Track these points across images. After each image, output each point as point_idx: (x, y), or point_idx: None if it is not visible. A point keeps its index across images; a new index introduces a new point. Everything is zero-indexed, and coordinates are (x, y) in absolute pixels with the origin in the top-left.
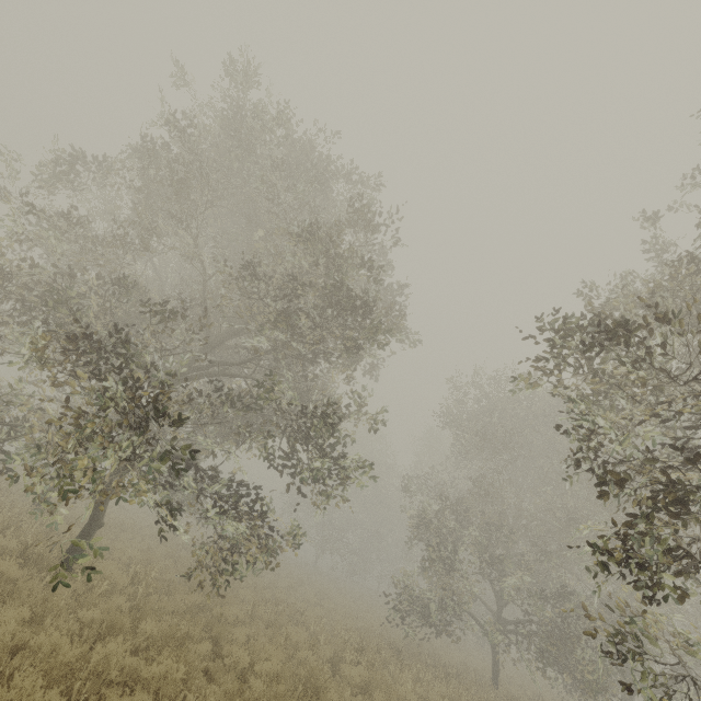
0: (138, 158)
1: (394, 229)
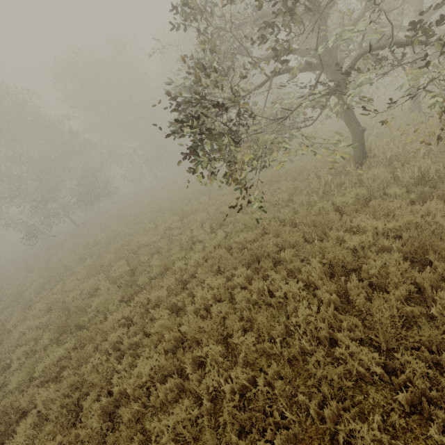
0: None
1: None
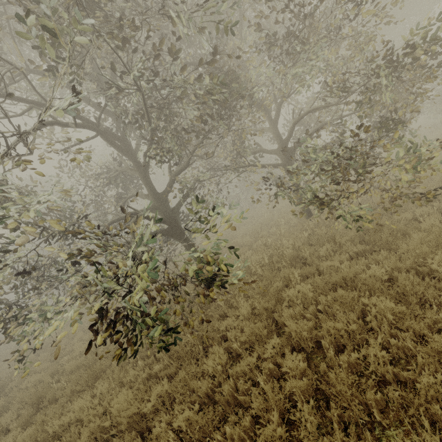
0: None
1: None
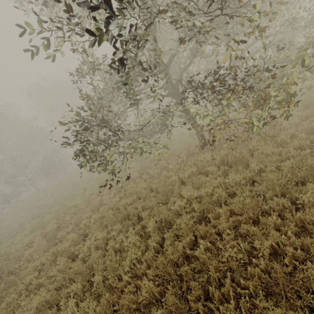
0: None
1: None
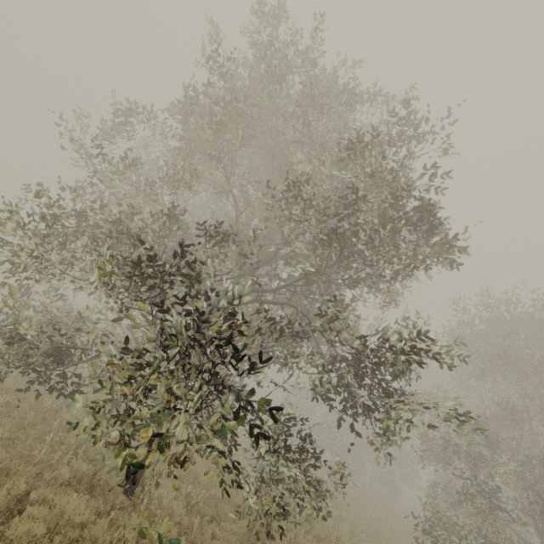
0: (178, 108)
1: (446, 135)
